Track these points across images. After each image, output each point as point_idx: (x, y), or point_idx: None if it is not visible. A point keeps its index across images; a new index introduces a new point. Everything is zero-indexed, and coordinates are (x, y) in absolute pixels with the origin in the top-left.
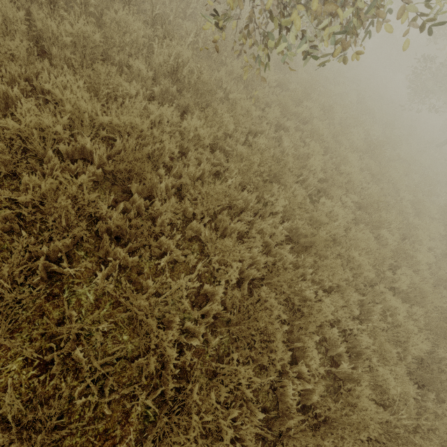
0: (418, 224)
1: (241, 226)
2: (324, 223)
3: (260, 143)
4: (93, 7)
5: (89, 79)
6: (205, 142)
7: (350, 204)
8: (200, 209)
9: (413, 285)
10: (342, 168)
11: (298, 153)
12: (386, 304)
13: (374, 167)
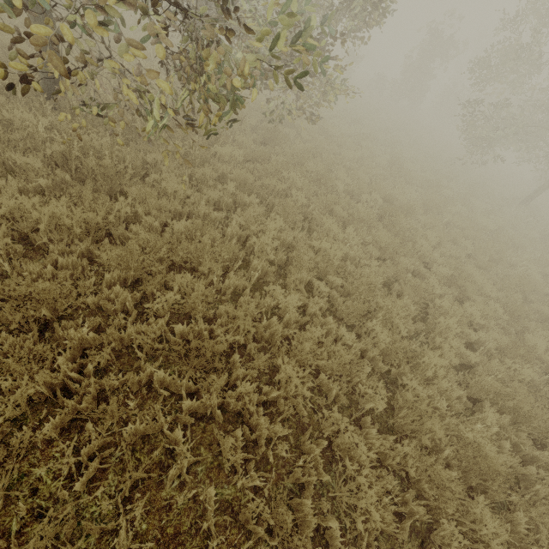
0: (448, 308)
1: (82, 334)
2: (241, 319)
3: (182, 225)
4: None
5: None
6: (76, 231)
7: (326, 290)
8: (17, 317)
9: (407, 403)
10: (315, 244)
11: (247, 231)
12: (343, 438)
13: (382, 238)
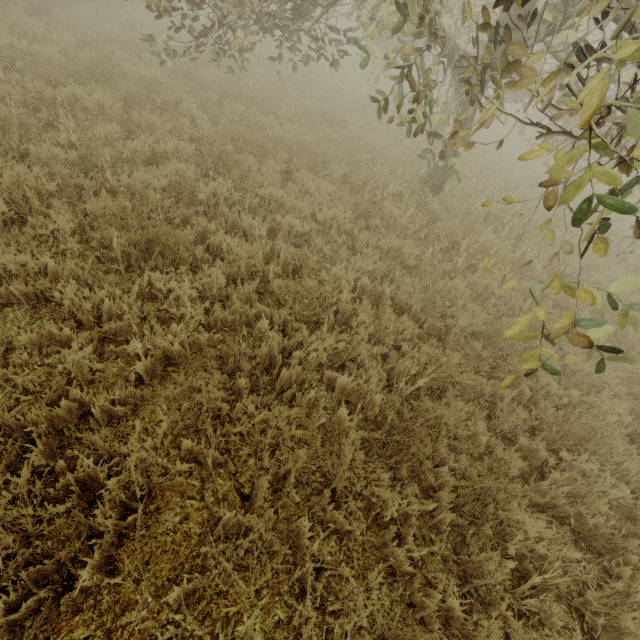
0: None
1: None
2: None
3: None
4: (459, 236)
5: (536, 325)
6: None
7: None
8: None
9: None
10: None
11: None
12: None
13: None
